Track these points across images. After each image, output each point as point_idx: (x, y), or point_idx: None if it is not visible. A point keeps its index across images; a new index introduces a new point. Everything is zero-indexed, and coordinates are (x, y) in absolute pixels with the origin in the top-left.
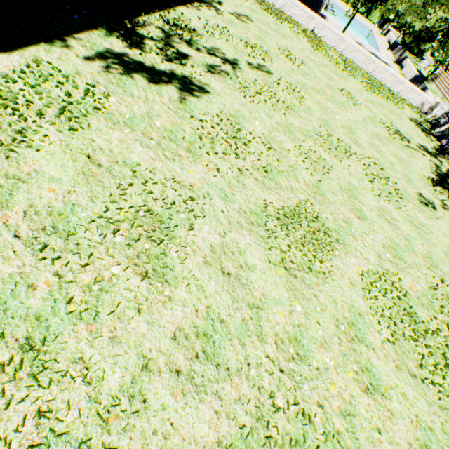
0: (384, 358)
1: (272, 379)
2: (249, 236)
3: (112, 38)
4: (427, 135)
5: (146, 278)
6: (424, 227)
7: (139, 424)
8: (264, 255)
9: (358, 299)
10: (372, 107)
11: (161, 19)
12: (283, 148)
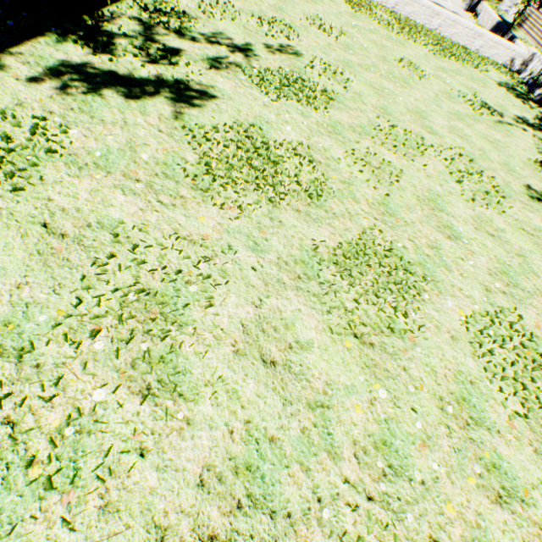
0: (517, 443)
1: (358, 516)
2: (297, 297)
3: (67, 45)
4: (524, 101)
5: (149, 397)
6: (541, 233)
7: None
8: (322, 321)
9: (465, 359)
10: (445, 77)
11: (136, 5)
12: (330, 157)
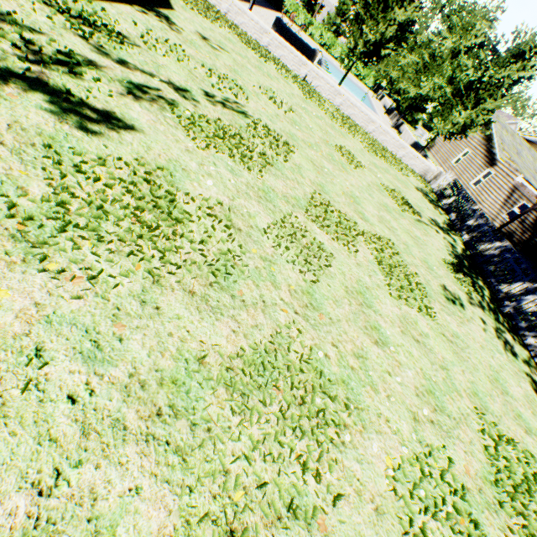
0: None
1: None
2: (141, 458)
3: None
4: (435, 207)
5: None
6: (459, 339)
7: None
8: (178, 511)
9: None
10: (377, 171)
11: (56, 4)
12: (255, 225)
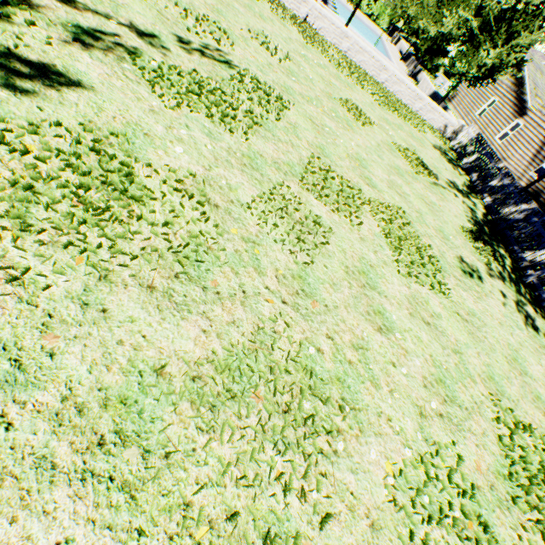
0: None
1: None
2: (75, 502)
3: None
4: (455, 167)
5: None
6: (475, 317)
7: None
8: None
9: None
10: (389, 129)
11: None
12: (236, 200)
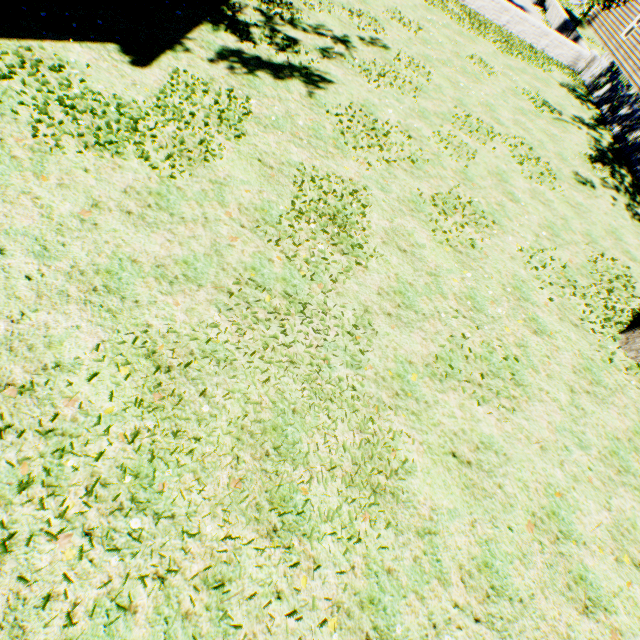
0: (548, 313)
1: (458, 323)
2: (412, 221)
3: (220, 33)
4: (583, 102)
5: (344, 254)
6: (582, 207)
7: (375, 342)
8: (430, 236)
9: (519, 270)
10: (512, 75)
11: None
12: (422, 136)
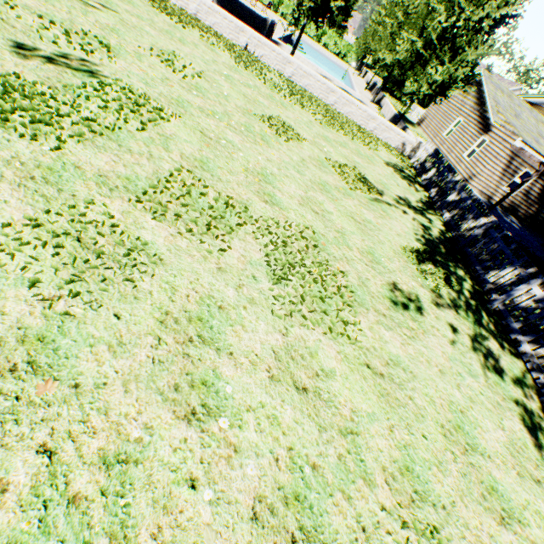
0: None
1: None
2: None
3: None
4: (411, 183)
5: None
6: (399, 367)
7: None
8: None
9: None
10: (326, 145)
11: None
12: None
